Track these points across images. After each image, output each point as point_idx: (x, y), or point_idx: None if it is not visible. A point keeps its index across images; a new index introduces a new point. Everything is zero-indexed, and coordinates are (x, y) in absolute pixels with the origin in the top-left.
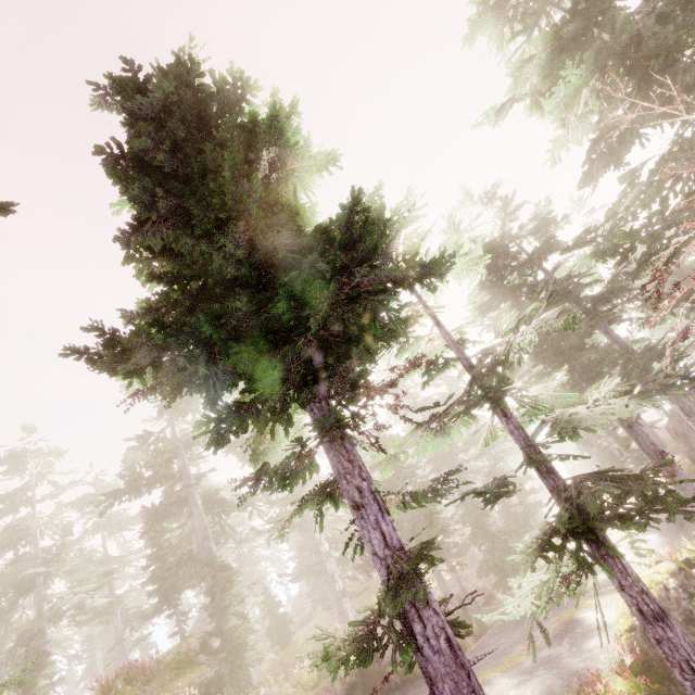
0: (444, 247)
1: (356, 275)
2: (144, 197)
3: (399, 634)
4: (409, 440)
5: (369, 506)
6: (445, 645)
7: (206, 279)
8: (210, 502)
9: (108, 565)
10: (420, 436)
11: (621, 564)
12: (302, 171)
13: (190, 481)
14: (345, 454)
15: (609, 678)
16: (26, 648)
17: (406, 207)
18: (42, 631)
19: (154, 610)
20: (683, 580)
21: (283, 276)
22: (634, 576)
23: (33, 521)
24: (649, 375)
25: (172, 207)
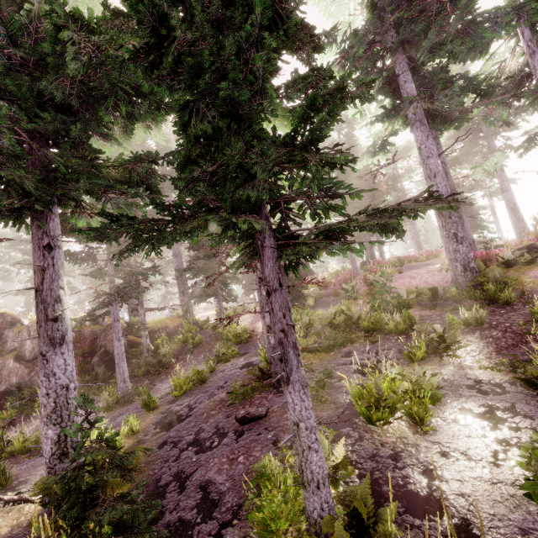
0: None
1: None
2: None
3: None
4: None
5: None
6: None
7: None
8: None
9: None
10: None
11: None
12: None
13: None
14: None
15: None
16: None
17: None
18: None
19: None
20: None
21: None
22: None
23: None
24: None
25: None
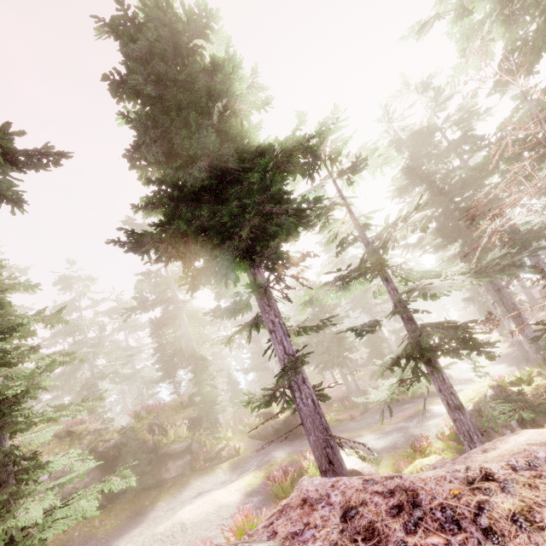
0: (360, 152)
1: (267, 207)
2: (141, 128)
3: (287, 396)
4: (320, 292)
5: (278, 332)
6: (311, 403)
7: (184, 181)
8: (192, 318)
9: (130, 351)
10: (328, 289)
11: (442, 377)
12: (246, 109)
13: (179, 305)
14: (267, 302)
15: (434, 440)
16: (88, 392)
17: (332, 120)
18: (96, 384)
19: (160, 379)
20: (498, 392)
21: (231, 189)
22: (449, 384)
23: (82, 321)
24: (482, 263)
25: (159, 132)
